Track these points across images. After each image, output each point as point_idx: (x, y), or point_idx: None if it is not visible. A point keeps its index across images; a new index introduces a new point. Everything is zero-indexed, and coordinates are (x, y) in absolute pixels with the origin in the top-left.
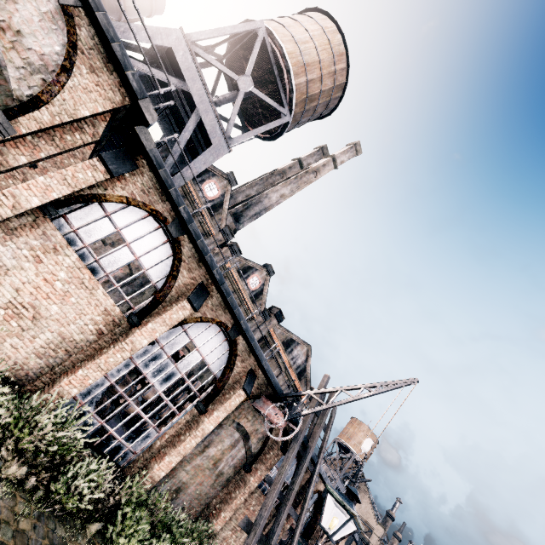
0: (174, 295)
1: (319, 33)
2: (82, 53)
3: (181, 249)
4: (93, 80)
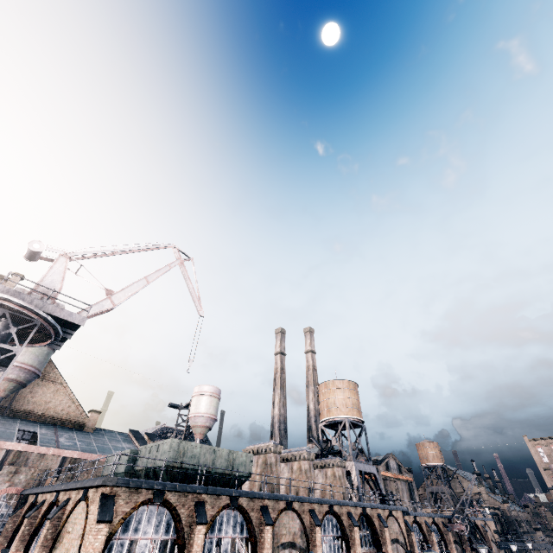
0: (426, 534)
1: (349, 392)
2: (397, 518)
3: (418, 521)
4: (400, 519)
